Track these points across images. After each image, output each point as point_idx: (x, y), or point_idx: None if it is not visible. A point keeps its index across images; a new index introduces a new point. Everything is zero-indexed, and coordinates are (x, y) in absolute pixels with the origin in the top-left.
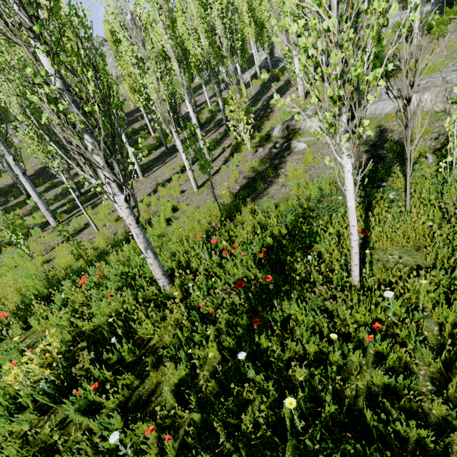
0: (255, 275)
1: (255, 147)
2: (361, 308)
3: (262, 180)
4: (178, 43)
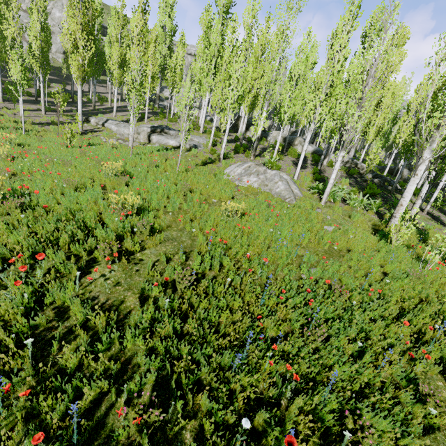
0: (4, 128)
1: (70, 119)
2: (18, 133)
3: (50, 125)
4: (44, 58)
